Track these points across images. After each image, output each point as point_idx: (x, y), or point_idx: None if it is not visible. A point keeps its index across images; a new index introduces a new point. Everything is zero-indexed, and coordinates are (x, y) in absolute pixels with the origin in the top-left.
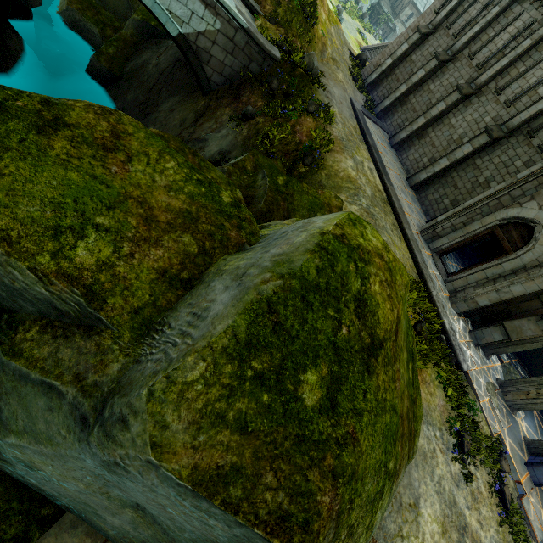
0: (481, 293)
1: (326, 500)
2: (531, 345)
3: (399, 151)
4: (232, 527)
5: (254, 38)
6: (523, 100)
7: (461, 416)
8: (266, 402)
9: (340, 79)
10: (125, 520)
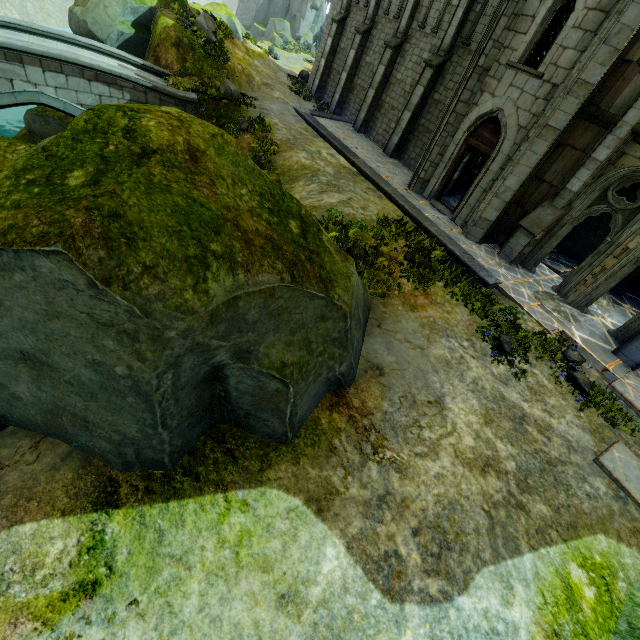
0: (485, 208)
1: (78, 220)
2: (563, 232)
3: (368, 133)
4: (24, 268)
5: (164, 92)
6: (445, 20)
7: (496, 323)
8: (37, 192)
9: (277, 97)
10: (27, 381)
